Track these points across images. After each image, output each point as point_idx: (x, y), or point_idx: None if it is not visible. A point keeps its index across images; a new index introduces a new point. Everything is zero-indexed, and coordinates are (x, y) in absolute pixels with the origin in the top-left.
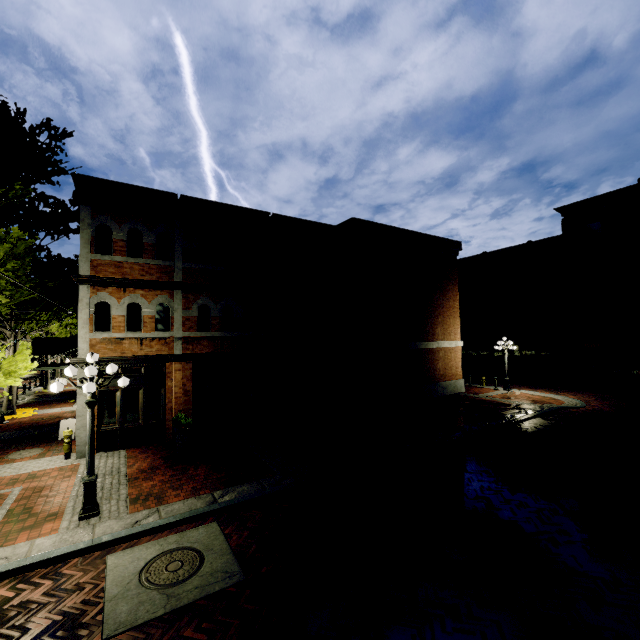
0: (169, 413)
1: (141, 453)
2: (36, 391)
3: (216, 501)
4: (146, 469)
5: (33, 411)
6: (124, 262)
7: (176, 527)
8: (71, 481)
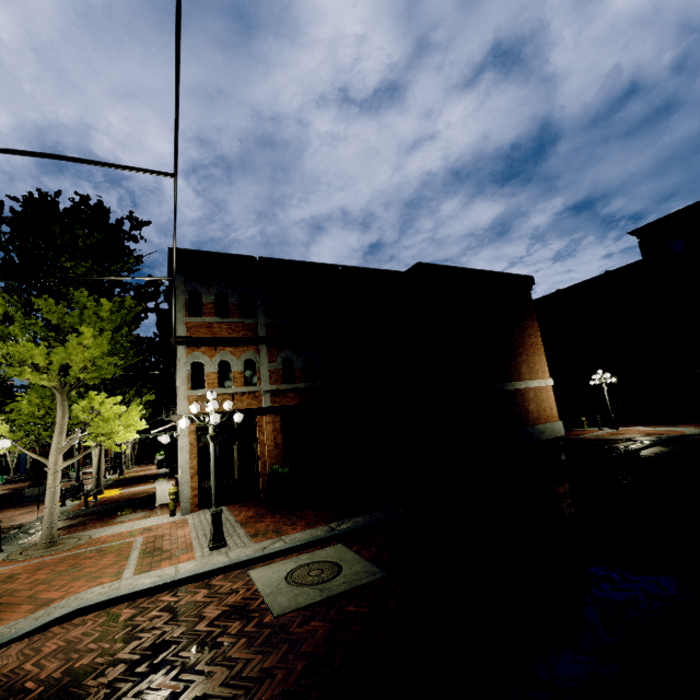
0: (263, 467)
1: (242, 507)
2: (112, 478)
3: (334, 529)
4: (253, 516)
5: (118, 490)
6: (213, 323)
7: (303, 550)
8: (186, 529)
